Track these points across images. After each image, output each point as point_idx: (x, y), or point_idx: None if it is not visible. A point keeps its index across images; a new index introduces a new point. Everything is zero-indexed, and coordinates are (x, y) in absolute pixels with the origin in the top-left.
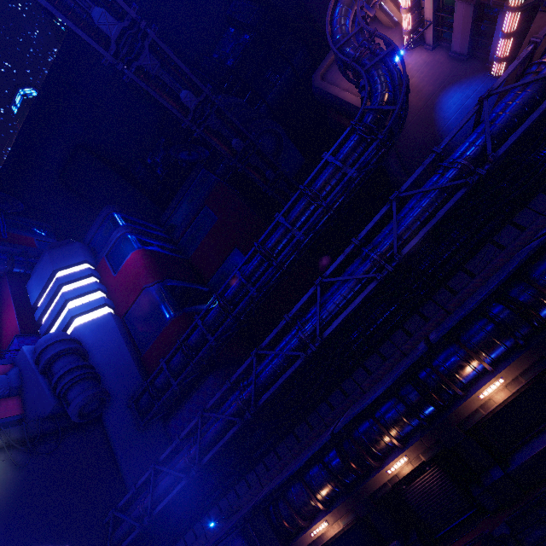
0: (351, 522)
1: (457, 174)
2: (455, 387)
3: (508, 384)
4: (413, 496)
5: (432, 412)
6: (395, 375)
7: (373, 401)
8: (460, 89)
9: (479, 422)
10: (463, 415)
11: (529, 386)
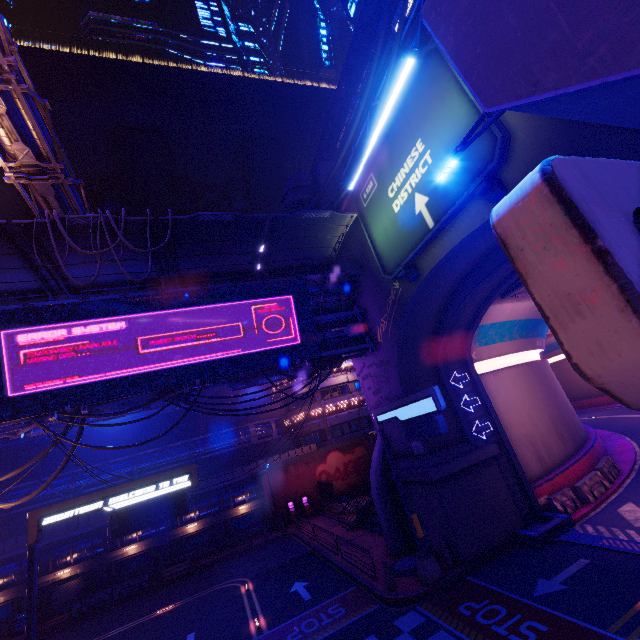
0: (9, 601)
1: (187, 455)
2: (119, 542)
3: (139, 548)
4: (58, 592)
5: (101, 551)
6: (95, 527)
7: (79, 535)
8: (257, 389)
9: (116, 562)
10: (112, 555)
11: (146, 552)
